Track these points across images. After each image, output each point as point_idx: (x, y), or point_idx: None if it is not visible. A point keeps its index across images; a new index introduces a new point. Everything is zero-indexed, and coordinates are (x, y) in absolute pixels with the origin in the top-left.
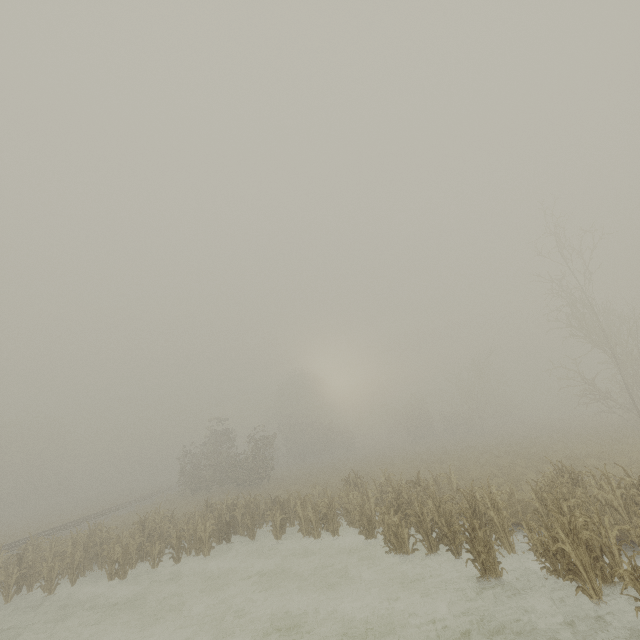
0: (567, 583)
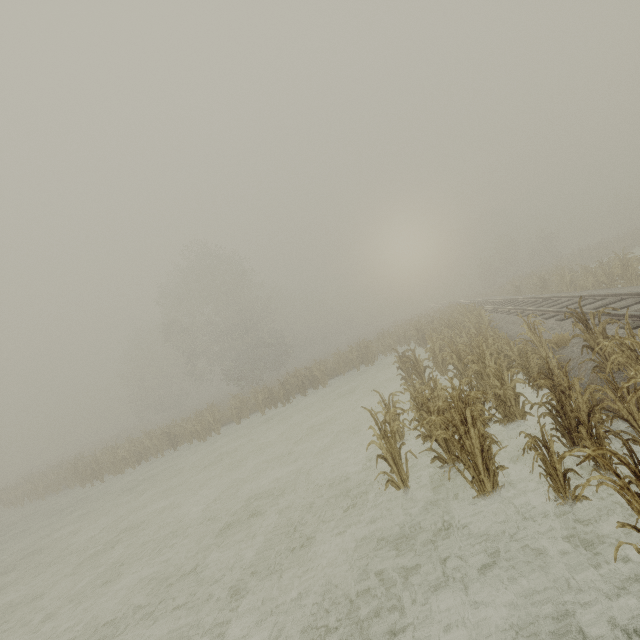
0: None
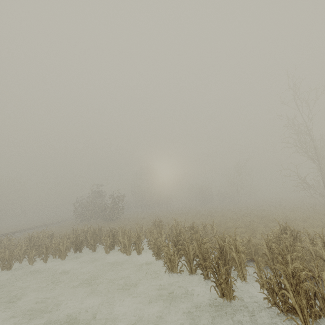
0: (283, 314)
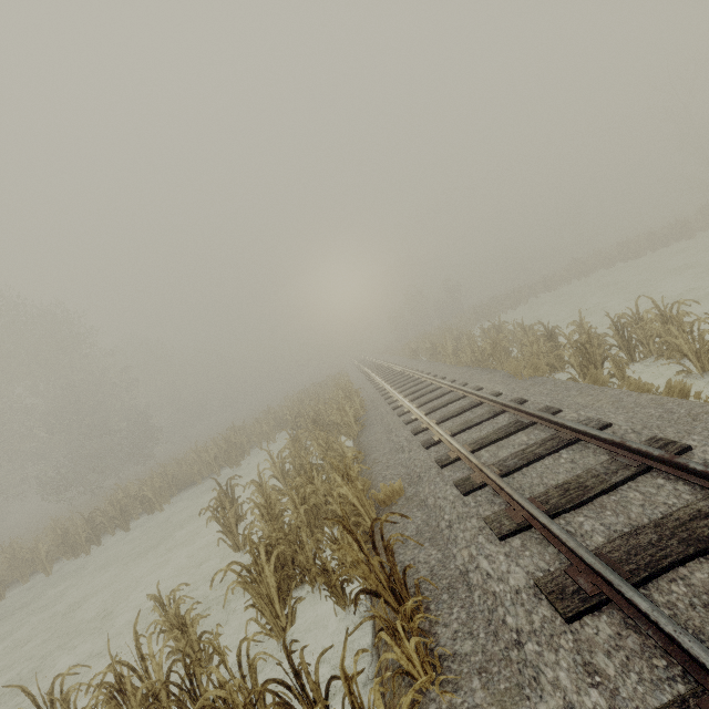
0: None
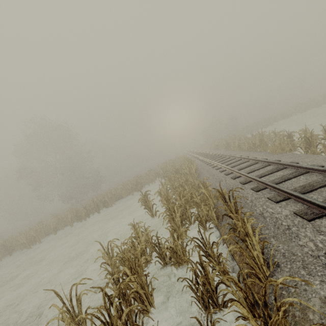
0: None
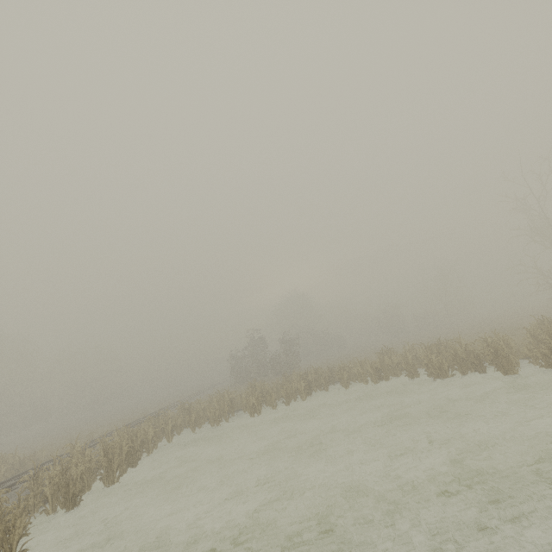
0: None
